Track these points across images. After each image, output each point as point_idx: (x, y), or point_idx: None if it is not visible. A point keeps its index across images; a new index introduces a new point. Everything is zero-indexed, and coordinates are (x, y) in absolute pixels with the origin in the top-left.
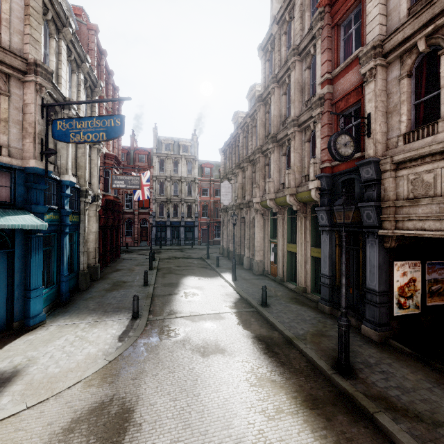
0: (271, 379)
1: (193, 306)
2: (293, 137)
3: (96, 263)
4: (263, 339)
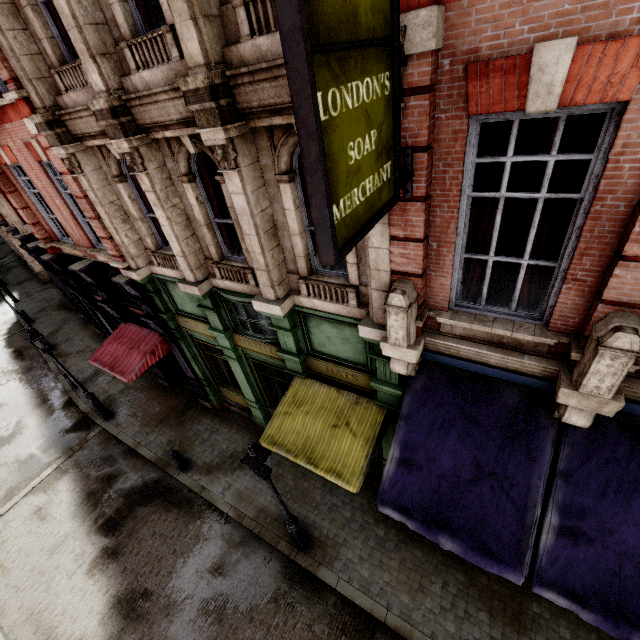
0: (12, 370)
1: None
2: None
3: None
4: (19, 350)
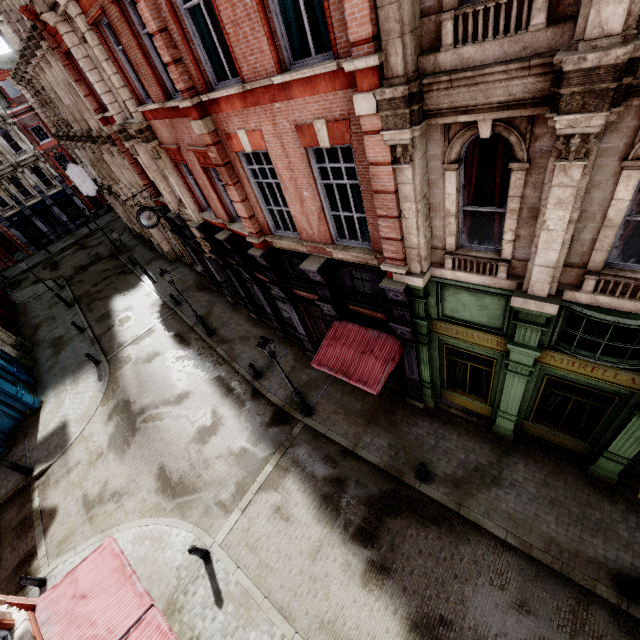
0: (182, 356)
1: (132, 332)
2: (111, 153)
3: (17, 340)
4: (179, 334)
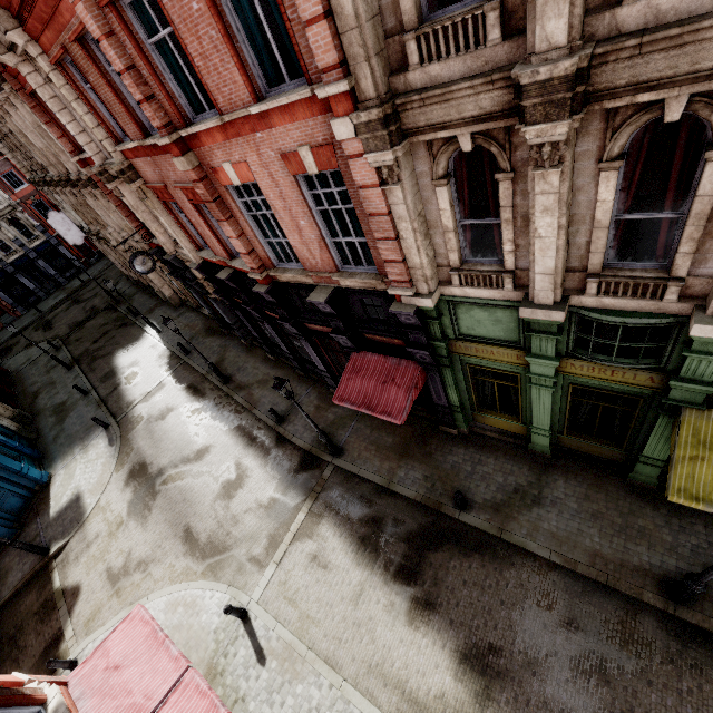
0: (198, 408)
1: (141, 389)
2: (94, 196)
3: (15, 412)
4: (192, 385)
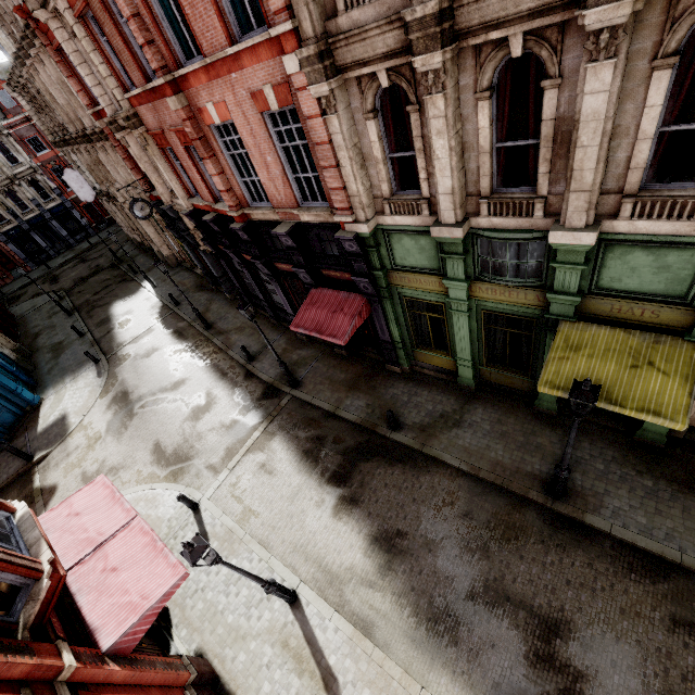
0: (180, 349)
1: (132, 333)
2: (105, 151)
3: (16, 345)
4: (178, 331)
